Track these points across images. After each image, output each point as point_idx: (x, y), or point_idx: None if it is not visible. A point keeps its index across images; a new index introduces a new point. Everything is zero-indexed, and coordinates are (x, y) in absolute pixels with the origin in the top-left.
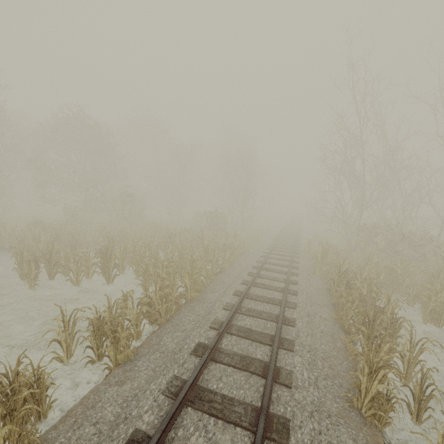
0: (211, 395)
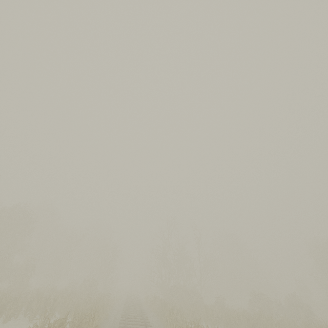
0: (132, 327)
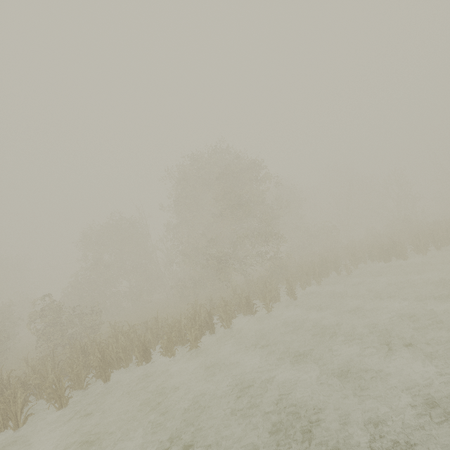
0: None
